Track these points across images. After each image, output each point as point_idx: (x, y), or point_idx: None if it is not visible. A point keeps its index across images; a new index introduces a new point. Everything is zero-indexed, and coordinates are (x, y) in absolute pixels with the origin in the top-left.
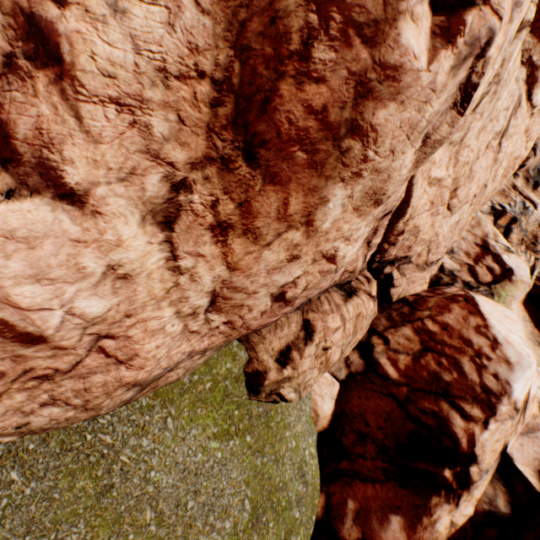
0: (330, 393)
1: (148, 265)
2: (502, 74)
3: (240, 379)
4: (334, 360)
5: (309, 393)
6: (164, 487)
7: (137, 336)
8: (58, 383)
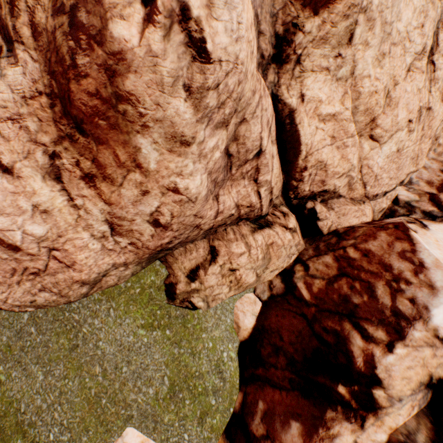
0: (251, 310)
1: (57, 204)
2: (364, 2)
3: (162, 288)
4: (249, 282)
5: (231, 308)
6: (108, 353)
7: (71, 249)
8: (43, 278)
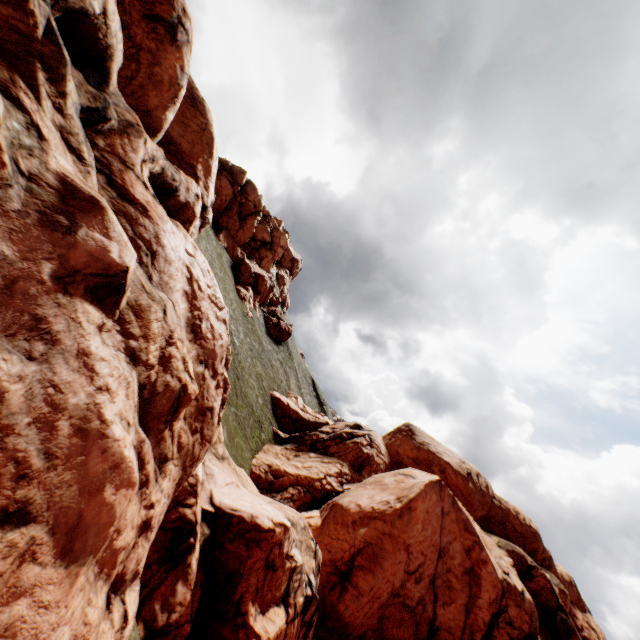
0: None
1: None
2: None
3: None
4: None
5: None
6: None
7: None
8: None
